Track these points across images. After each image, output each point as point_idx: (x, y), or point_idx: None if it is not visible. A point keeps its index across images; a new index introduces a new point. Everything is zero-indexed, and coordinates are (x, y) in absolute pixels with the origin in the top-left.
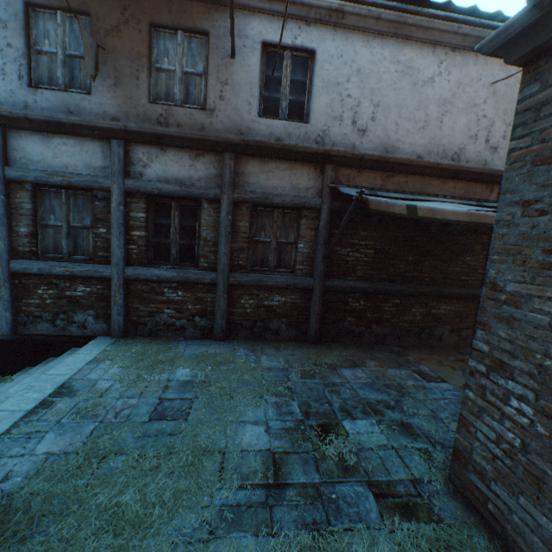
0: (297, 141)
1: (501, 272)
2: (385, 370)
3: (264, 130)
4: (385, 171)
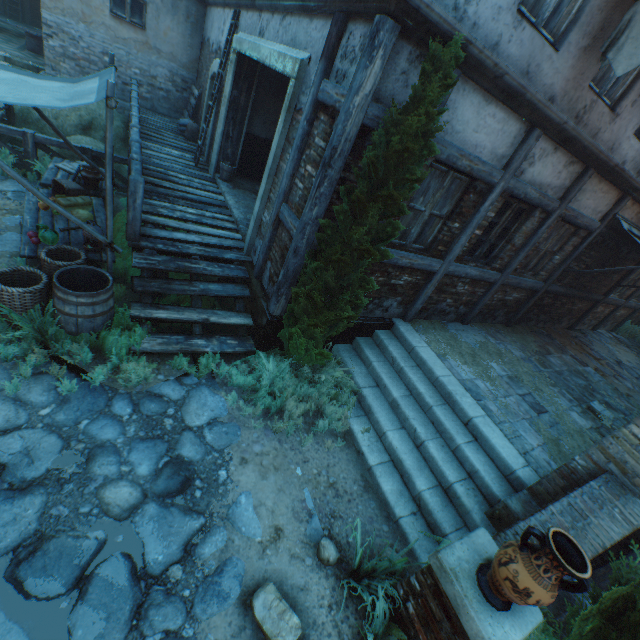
0: (631, 167)
1: None
2: (561, 356)
3: (625, 150)
4: None
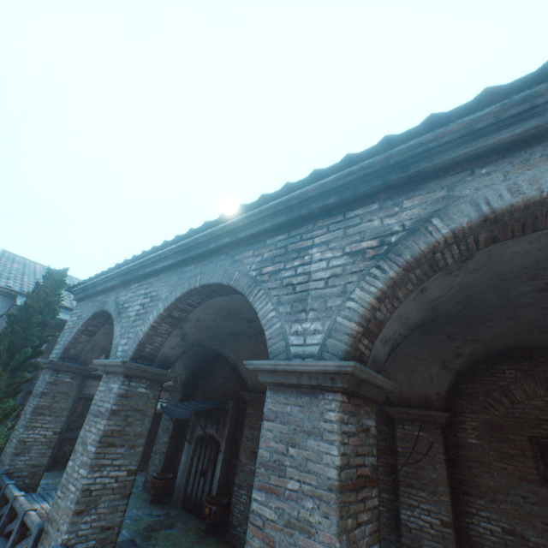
0: None
1: (160, 431)
2: None
3: None
4: None
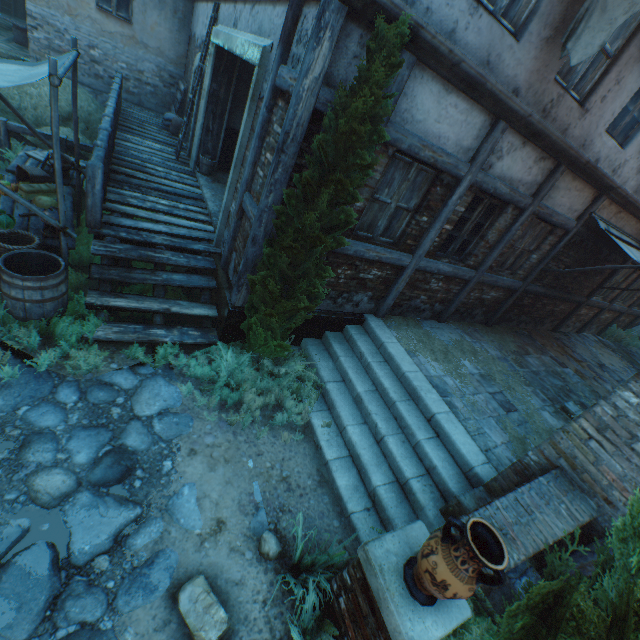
0: (605, 165)
1: None
2: (540, 357)
3: (597, 147)
4: (622, 208)
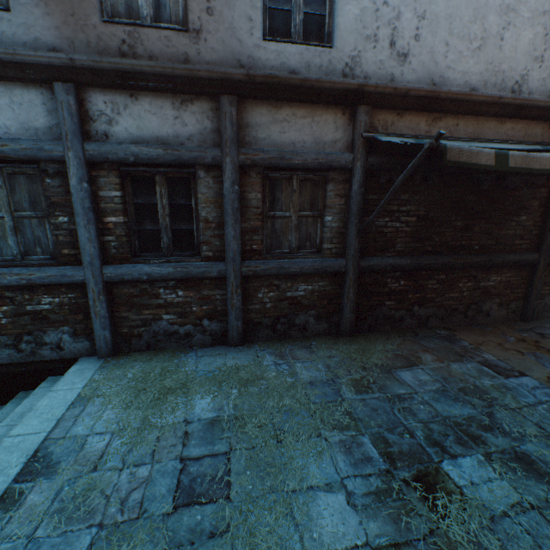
0: (318, 74)
1: None
2: (448, 366)
3: (273, 60)
4: (432, 111)
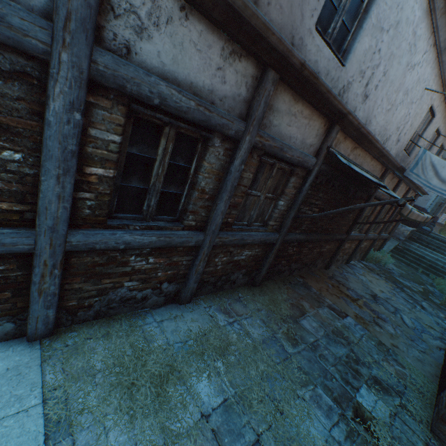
0: (328, 84)
1: None
2: (318, 312)
3: (313, 53)
4: (357, 143)
